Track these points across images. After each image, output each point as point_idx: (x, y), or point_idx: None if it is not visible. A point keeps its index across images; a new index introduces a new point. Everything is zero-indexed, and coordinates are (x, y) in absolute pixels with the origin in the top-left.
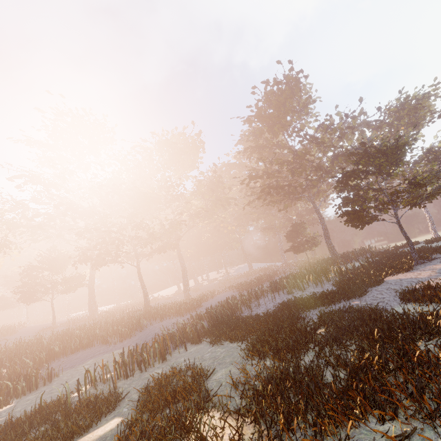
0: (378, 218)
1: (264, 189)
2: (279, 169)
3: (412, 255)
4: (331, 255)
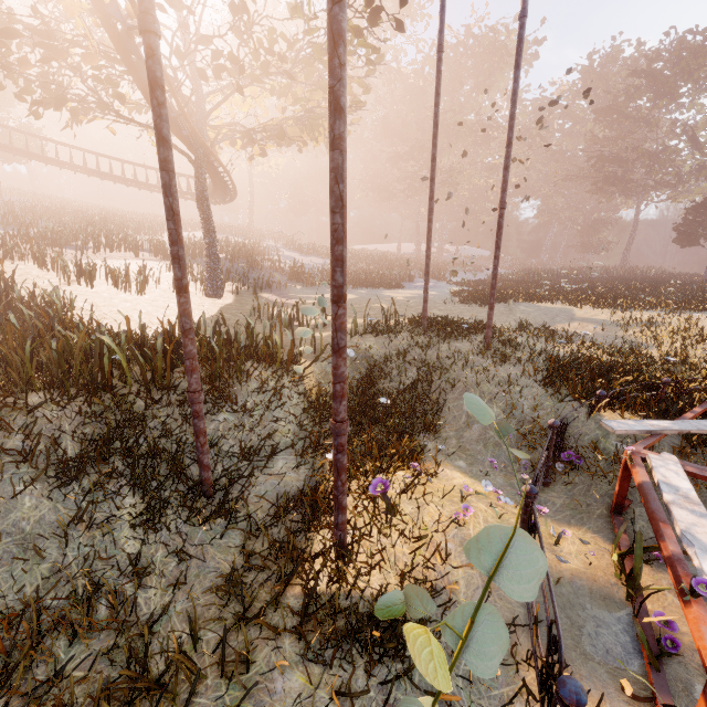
0: (699, 244)
1: (609, 179)
2: (636, 159)
3: (703, 275)
4: (621, 264)
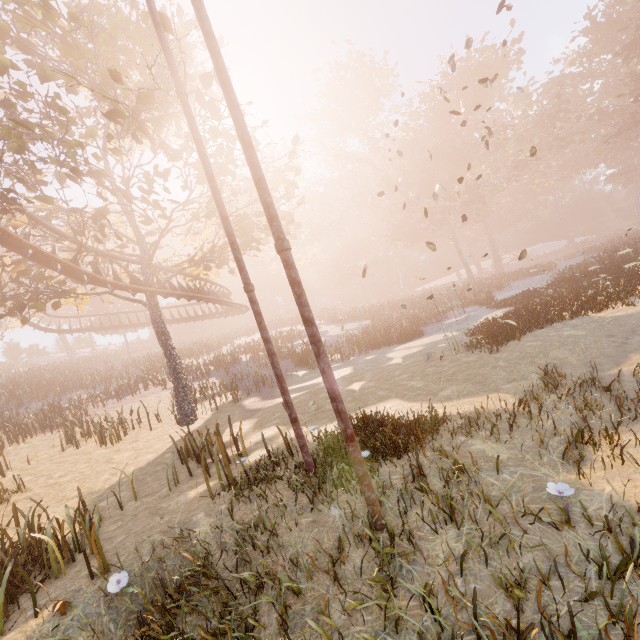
0: None
1: None
2: None
3: None
4: None
